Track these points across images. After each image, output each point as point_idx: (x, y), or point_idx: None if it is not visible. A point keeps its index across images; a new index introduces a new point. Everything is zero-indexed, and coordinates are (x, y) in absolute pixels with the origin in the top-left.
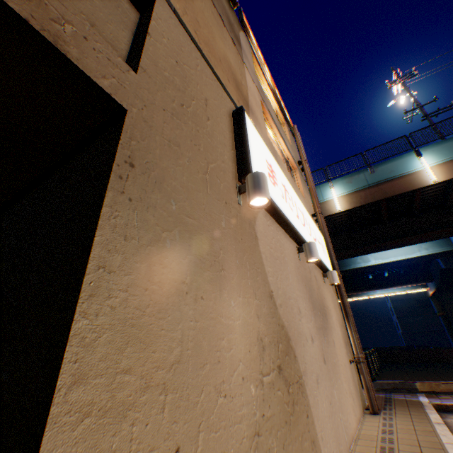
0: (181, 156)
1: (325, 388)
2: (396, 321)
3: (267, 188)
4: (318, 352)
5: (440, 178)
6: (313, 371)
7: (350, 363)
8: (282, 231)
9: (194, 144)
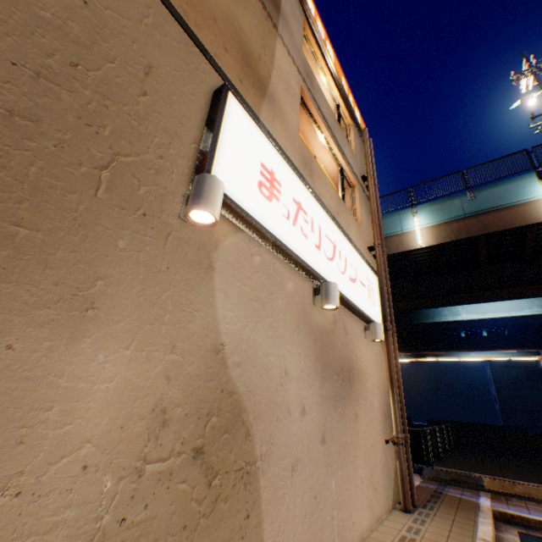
0: (39, 137)
1: (312, 477)
2: (494, 393)
3: (213, 198)
4: (313, 428)
5: None
6: (290, 455)
7: (387, 443)
8: (286, 264)
9: (86, 124)
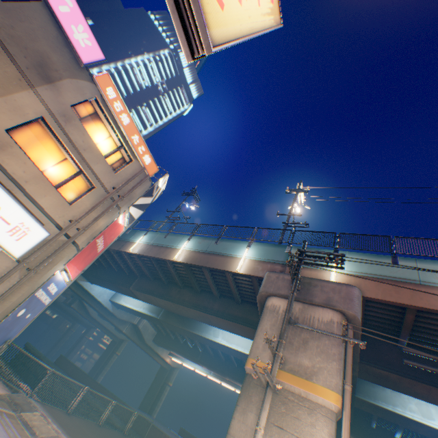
0: None
1: None
2: None
3: None
4: None
5: (243, 270)
6: None
7: None
8: None
9: None
